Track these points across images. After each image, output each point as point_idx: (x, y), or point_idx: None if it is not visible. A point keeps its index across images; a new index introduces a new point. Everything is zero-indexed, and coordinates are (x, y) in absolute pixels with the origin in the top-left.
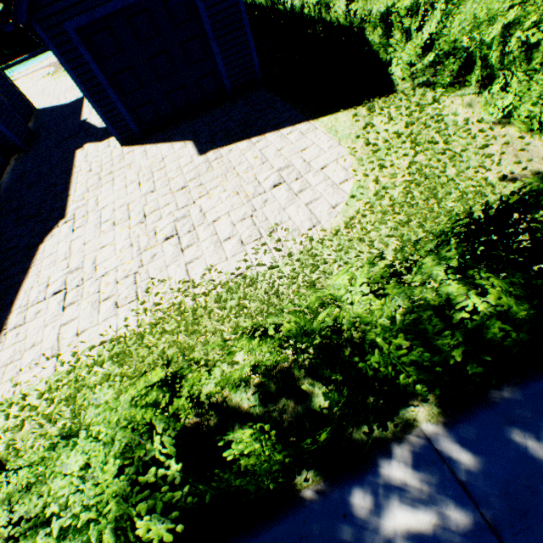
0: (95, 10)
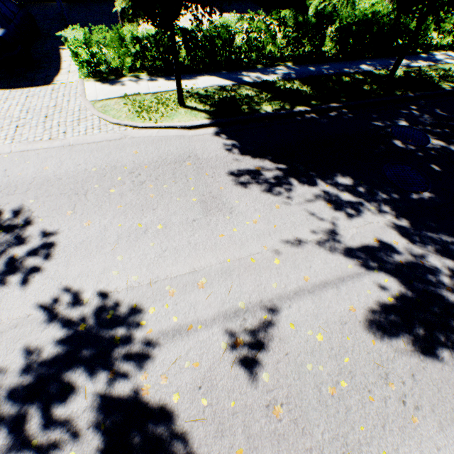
0: None
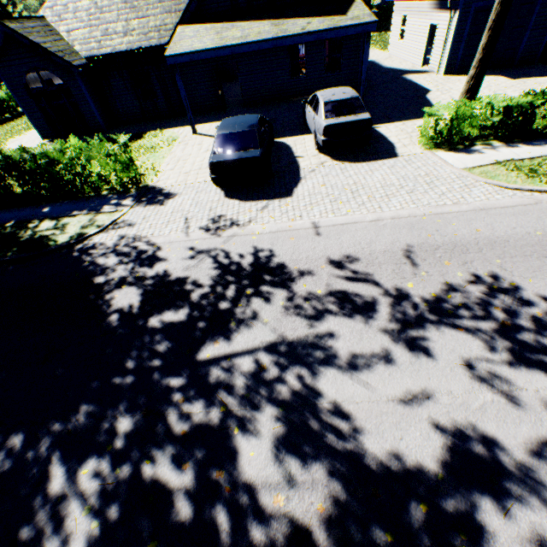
0: (490, 1)
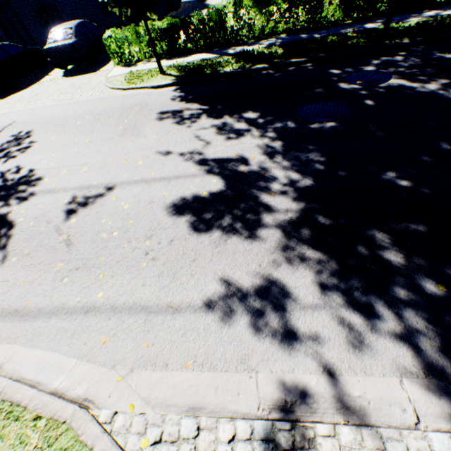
0: None
